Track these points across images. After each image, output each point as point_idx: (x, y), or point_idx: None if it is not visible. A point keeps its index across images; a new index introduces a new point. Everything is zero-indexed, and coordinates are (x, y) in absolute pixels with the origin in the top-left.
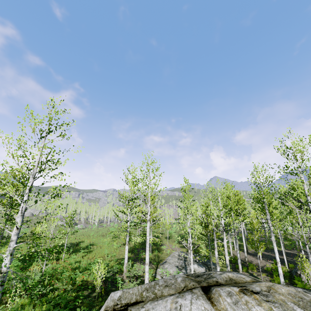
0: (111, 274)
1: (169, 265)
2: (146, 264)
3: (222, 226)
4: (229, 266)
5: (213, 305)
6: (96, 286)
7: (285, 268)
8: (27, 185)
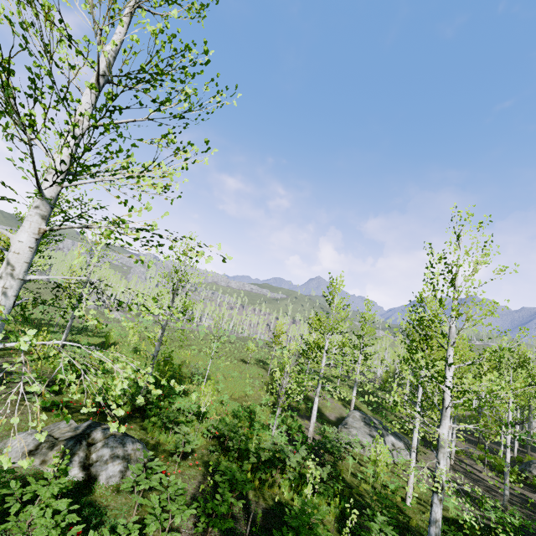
0: (333, 444)
1: (357, 430)
2: (413, 448)
3: (509, 415)
4: (422, 441)
5: None
6: (378, 475)
7: (498, 460)
8: (450, 359)
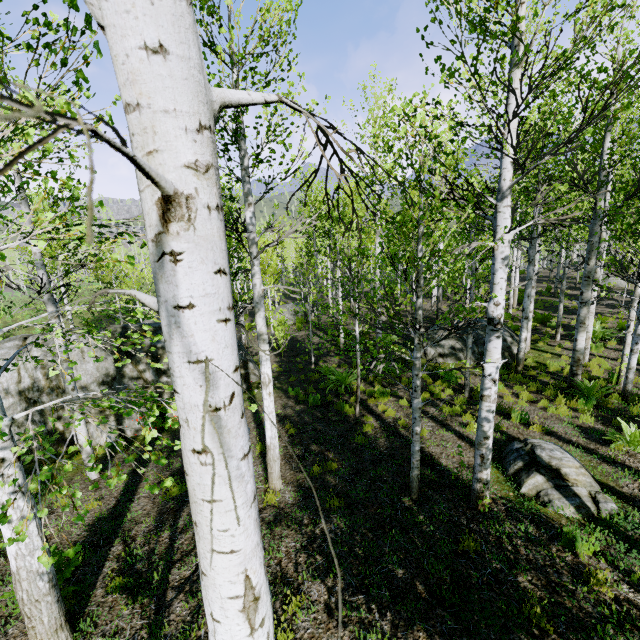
0: None
1: None
2: None
3: None
4: None
5: (25, 342)
6: None
7: None
8: None
